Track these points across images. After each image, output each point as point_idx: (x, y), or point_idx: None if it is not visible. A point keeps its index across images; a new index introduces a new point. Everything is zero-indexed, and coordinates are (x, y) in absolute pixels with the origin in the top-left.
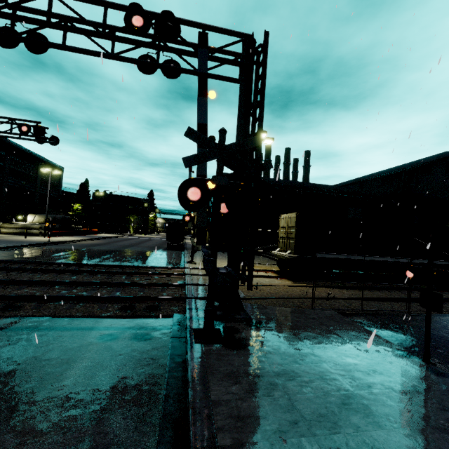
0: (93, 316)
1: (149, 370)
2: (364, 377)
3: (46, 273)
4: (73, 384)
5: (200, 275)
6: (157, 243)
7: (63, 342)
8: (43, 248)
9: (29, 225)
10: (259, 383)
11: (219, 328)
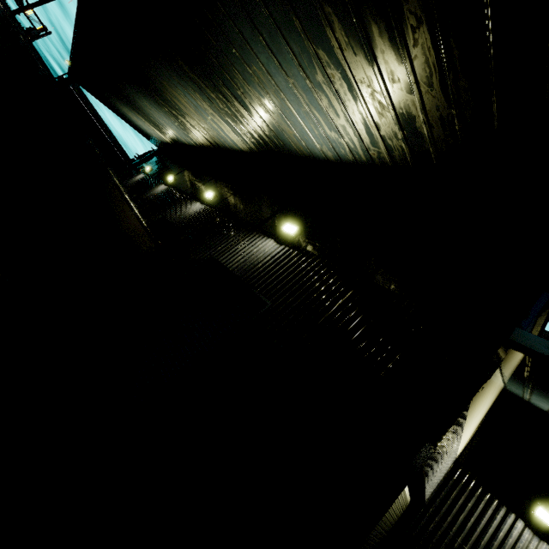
0: None
1: None
2: None
3: None
4: None
5: None
6: None
7: None
8: None
9: None
10: None
11: None
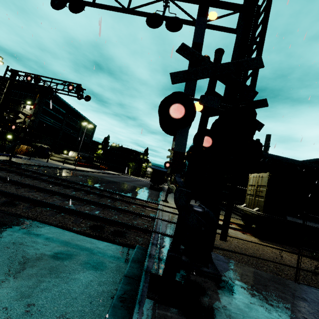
0: (65, 227)
1: None
2: None
3: (57, 186)
4: None
5: (170, 212)
6: (143, 183)
7: (18, 248)
8: (69, 172)
9: (68, 157)
10: None
11: (182, 280)
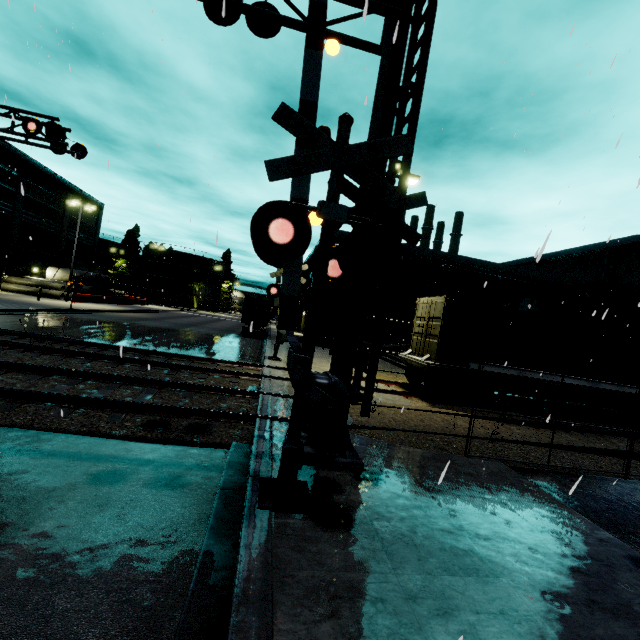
0: (96, 433)
1: (165, 557)
2: (586, 621)
3: (46, 354)
4: (5, 577)
5: (286, 379)
6: (229, 326)
7: (24, 480)
8: (60, 317)
9: (47, 282)
10: (376, 619)
11: (307, 480)
